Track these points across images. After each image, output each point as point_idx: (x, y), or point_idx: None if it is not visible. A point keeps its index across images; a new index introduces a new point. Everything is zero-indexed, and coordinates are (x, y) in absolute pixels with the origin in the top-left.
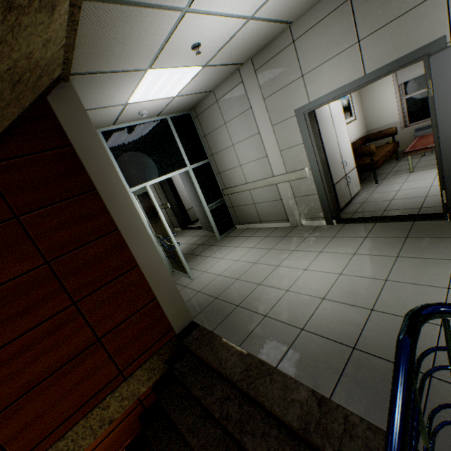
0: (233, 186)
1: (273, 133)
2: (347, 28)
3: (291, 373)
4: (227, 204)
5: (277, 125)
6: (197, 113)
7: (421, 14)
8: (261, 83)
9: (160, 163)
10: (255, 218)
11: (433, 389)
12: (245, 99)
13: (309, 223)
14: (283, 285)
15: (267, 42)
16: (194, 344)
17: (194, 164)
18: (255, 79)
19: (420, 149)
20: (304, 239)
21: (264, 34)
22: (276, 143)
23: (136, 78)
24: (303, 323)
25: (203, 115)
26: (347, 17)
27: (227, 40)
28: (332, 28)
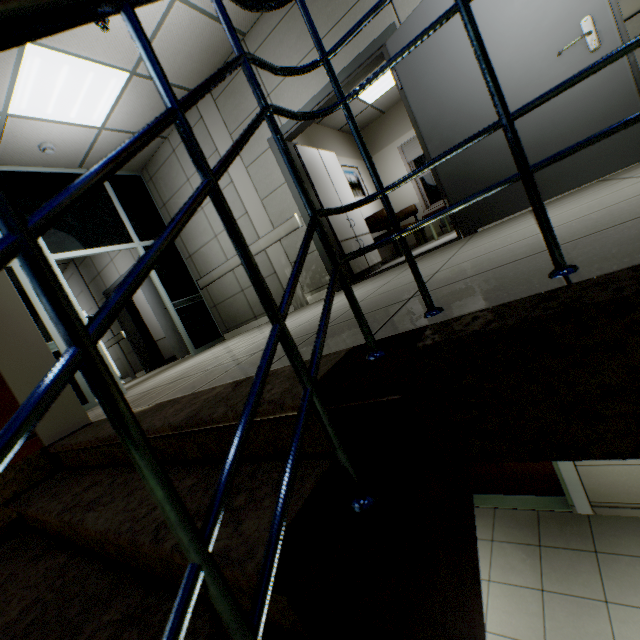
0: (211, 271)
1: (248, 177)
2: (303, 32)
3: (213, 385)
4: (206, 302)
5: (251, 165)
6: (151, 174)
7: (367, 5)
8: (224, 115)
9: (83, 231)
10: (248, 314)
11: (409, 302)
12: (209, 140)
13: (316, 297)
14: (256, 340)
15: (221, 60)
16: (67, 440)
17: (148, 241)
18: (216, 111)
19: (437, 210)
20: (305, 308)
21: (210, 40)
22: (254, 190)
23: (7, 54)
24: (263, 347)
25: (159, 176)
26: (300, 21)
27: (153, 29)
28: (288, 35)
